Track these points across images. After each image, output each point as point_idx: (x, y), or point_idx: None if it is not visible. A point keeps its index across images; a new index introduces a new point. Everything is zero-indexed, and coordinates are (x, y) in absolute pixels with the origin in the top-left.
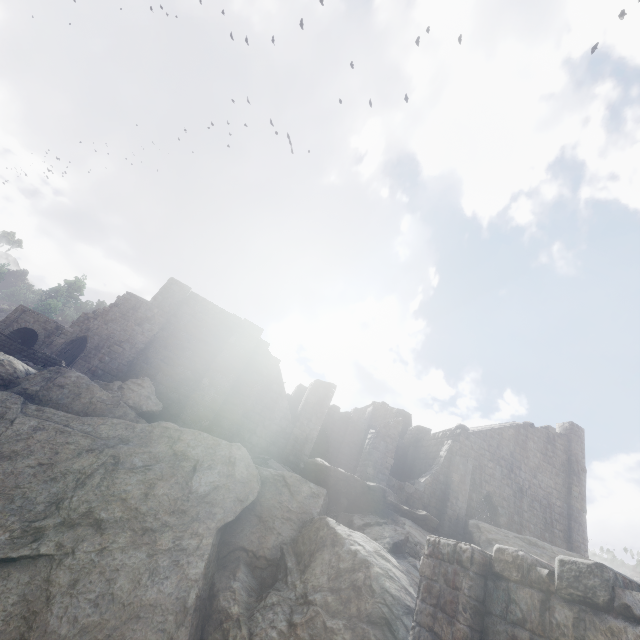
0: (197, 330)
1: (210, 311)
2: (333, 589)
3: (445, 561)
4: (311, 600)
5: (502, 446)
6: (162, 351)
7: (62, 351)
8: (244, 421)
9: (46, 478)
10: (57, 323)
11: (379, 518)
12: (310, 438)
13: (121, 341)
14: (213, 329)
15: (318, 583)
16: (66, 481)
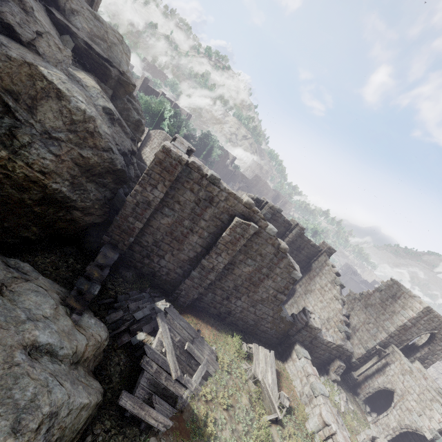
0: None
1: None
2: (71, 131)
3: (172, 159)
4: (57, 137)
5: None
6: None
7: None
8: None
9: None
10: None
11: (13, 3)
12: None
13: None
14: None
15: (56, 126)
16: None
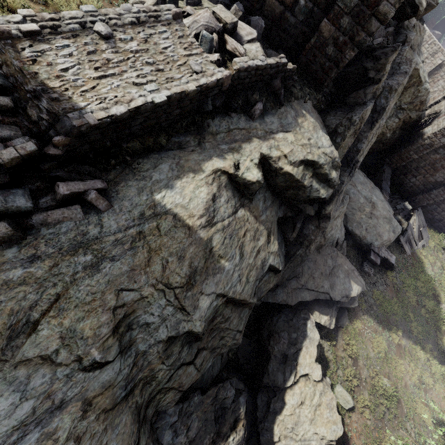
0: None
1: None
2: (411, 102)
3: None
4: (403, 108)
5: None
6: None
7: None
8: None
9: None
10: None
11: None
12: None
13: None
14: None
15: (406, 101)
16: None
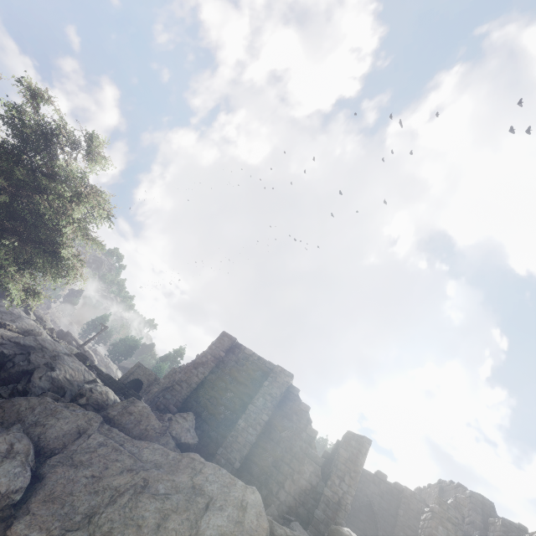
0: (238, 374)
1: (250, 358)
2: None
3: None
4: None
5: None
6: (209, 391)
7: (154, 398)
8: (273, 470)
9: (92, 490)
10: (156, 375)
11: None
12: (343, 503)
13: (181, 381)
14: (251, 373)
15: None
16: (104, 496)
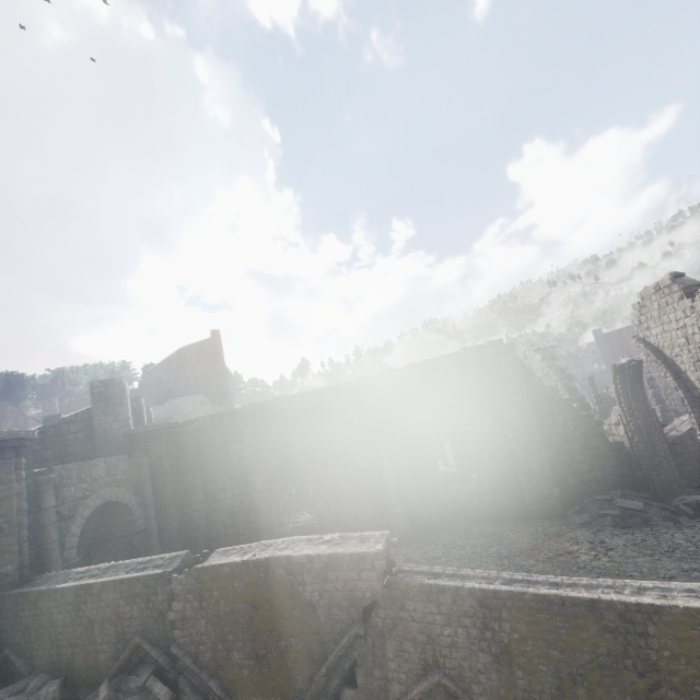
0: None
1: None
2: None
3: None
4: None
5: (171, 366)
6: None
7: None
8: None
9: None
10: None
11: None
12: None
13: None
14: None
15: None
16: None
